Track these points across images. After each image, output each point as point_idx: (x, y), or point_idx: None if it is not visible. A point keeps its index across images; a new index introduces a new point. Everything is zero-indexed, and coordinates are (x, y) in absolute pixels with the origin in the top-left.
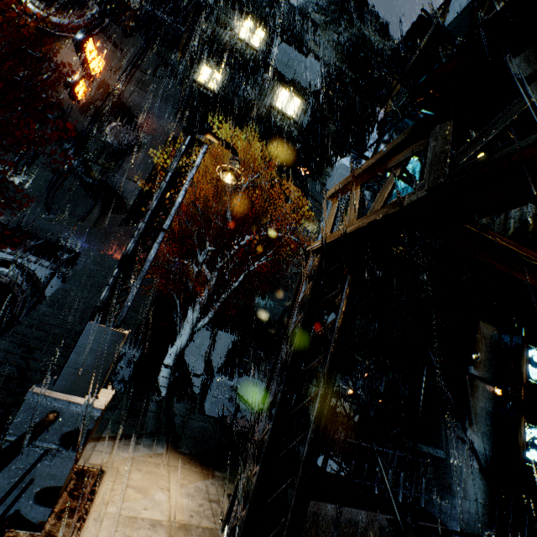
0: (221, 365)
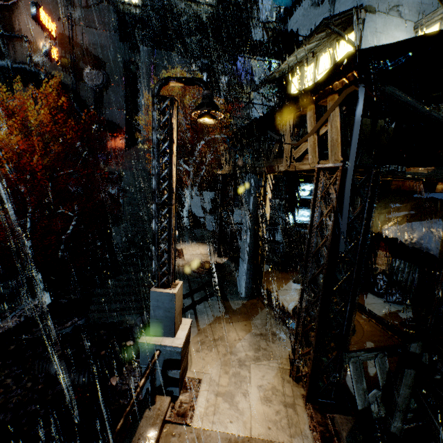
0: (210, 208)
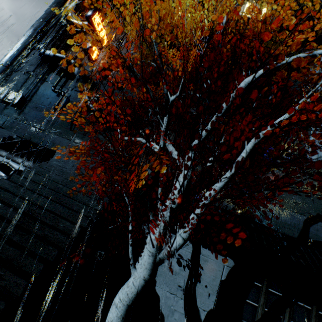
0: (210, 308)
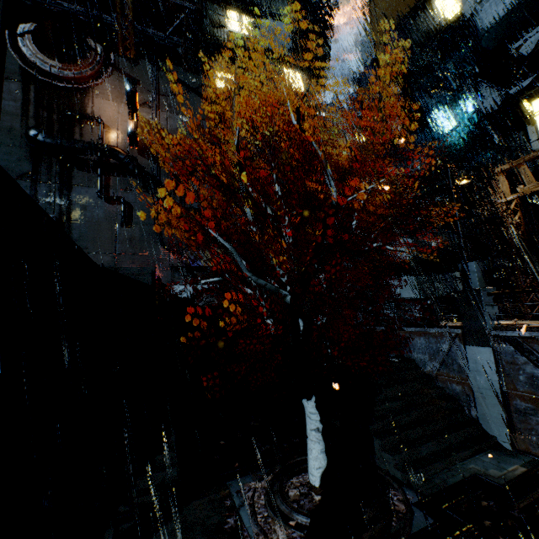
0: None
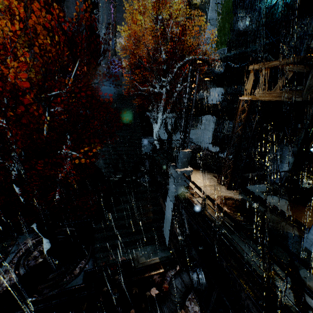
0: (172, 128)
